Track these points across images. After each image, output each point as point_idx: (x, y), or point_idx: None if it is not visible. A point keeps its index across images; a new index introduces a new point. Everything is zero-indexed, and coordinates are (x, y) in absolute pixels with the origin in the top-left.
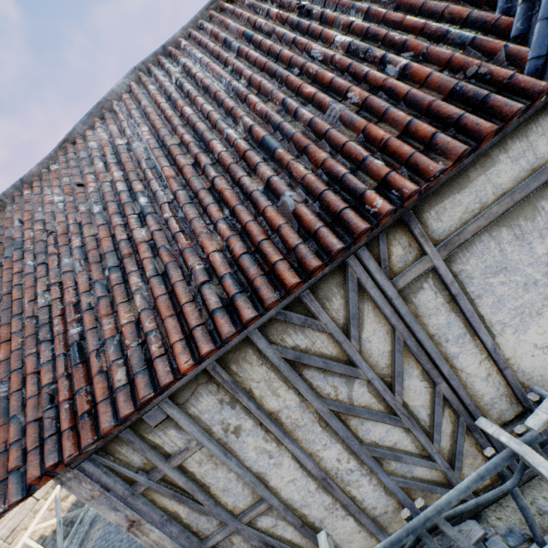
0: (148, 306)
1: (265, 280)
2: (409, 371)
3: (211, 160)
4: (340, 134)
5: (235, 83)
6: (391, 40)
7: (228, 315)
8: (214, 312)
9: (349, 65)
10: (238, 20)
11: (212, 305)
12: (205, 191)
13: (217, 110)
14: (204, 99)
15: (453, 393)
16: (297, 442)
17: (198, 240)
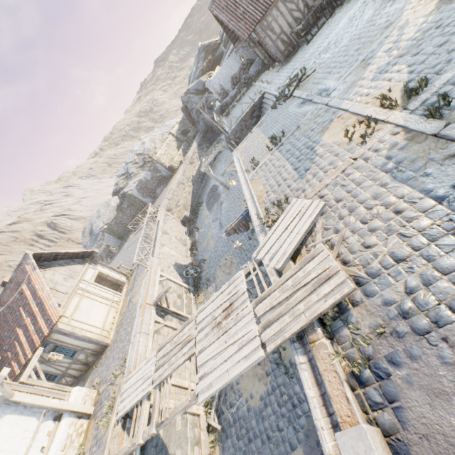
0: None
1: None
2: (299, 1)
3: None
4: None
5: None
6: None
7: None
8: None
9: None
10: None
11: None
12: None
13: None
14: None
15: (306, 4)
16: (285, 18)
17: None
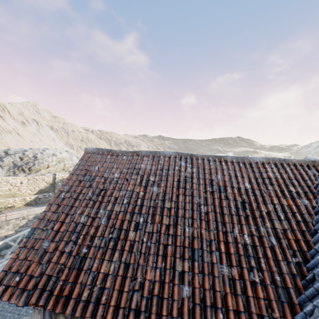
0: (113, 273)
1: (155, 317)
2: None
3: (173, 231)
4: (218, 283)
5: (202, 207)
6: (260, 262)
7: (135, 315)
8: (132, 309)
9: (241, 254)
10: (222, 175)
11: (133, 305)
12: (163, 245)
13: (190, 210)
14: (189, 198)
15: None
16: None
17: (147, 265)
